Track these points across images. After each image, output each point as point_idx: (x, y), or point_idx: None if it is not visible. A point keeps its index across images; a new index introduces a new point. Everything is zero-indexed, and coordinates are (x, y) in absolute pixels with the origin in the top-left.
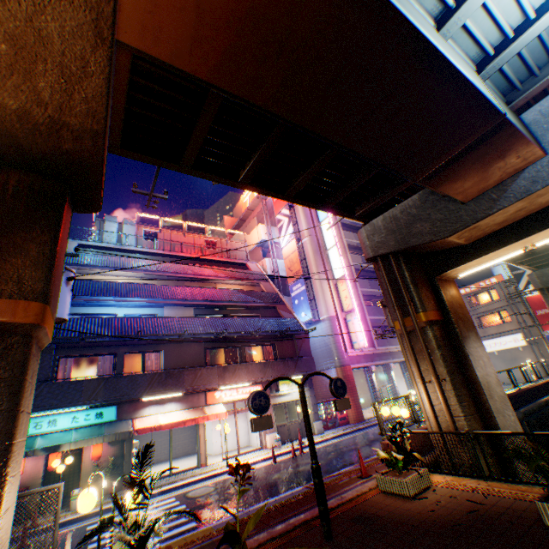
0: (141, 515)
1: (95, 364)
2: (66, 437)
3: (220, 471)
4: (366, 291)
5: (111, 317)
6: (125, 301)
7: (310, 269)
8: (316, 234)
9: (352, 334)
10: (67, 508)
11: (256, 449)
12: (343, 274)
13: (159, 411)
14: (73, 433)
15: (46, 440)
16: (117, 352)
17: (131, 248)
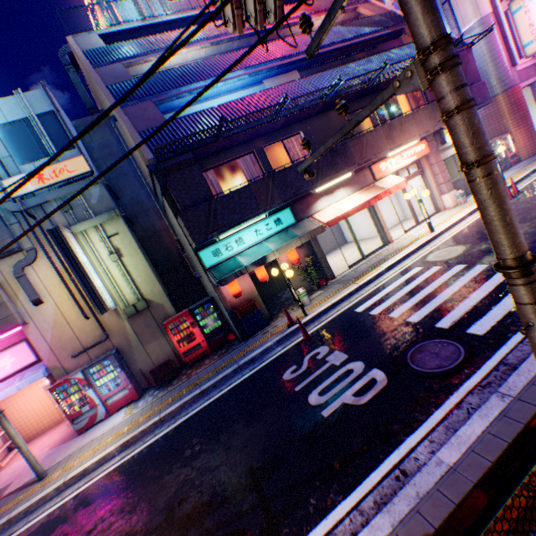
0: (409, 287)
1: (236, 173)
2: (262, 251)
3: (432, 237)
4: None
5: (223, 105)
6: (220, 83)
7: None
8: None
9: (521, 35)
10: (295, 306)
11: (432, 215)
12: None
13: (330, 202)
14: (266, 245)
15: (246, 258)
16: (254, 151)
17: (164, 20)
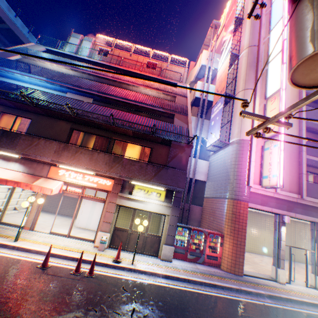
0: None
1: None
2: None
3: None
4: (317, 124)
5: None
6: (26, 76)
7: (236, 87)
8: (259, 44)
9: (264, 167)
10: None
11: (87, 240)
12: (278, 88)
13: (2, 165)
14: None
15: None
16: None
17: (81, 57)
